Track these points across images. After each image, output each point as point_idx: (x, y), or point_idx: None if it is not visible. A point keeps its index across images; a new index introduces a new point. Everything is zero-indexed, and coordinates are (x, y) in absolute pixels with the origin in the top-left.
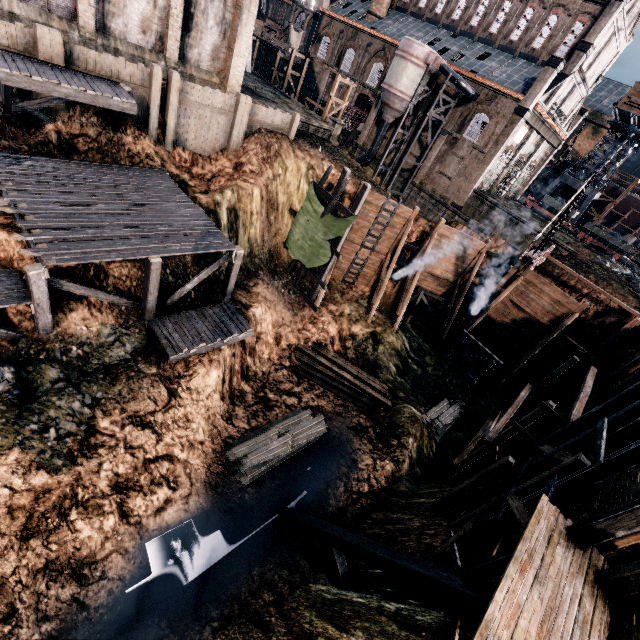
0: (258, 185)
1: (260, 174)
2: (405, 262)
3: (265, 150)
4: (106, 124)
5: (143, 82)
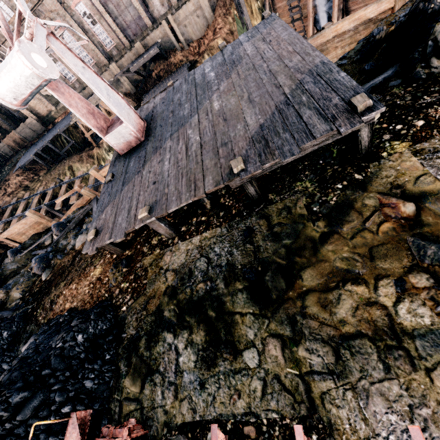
0: (221, 35)
1: (224, 26)
2: (330, 7)
3: (223, 8)
4: (164, 60)
5: (164, 32)
